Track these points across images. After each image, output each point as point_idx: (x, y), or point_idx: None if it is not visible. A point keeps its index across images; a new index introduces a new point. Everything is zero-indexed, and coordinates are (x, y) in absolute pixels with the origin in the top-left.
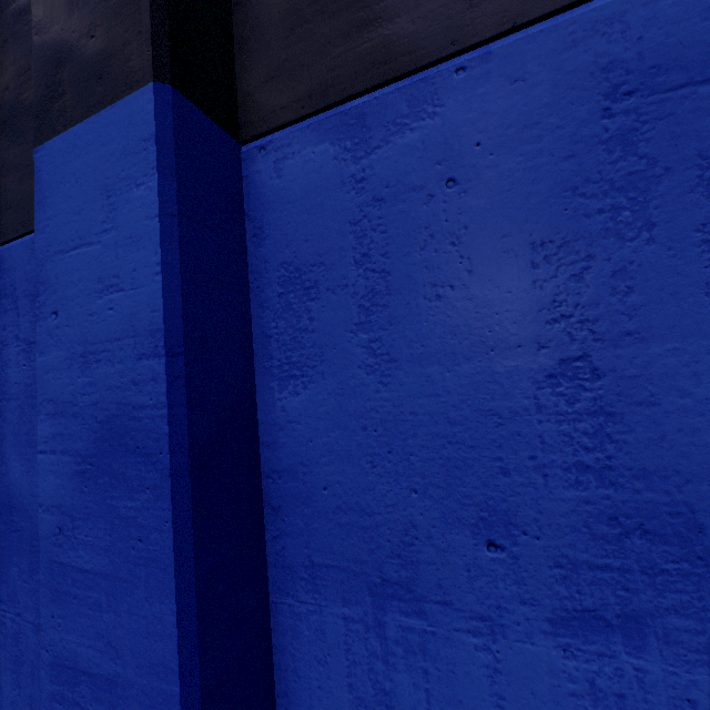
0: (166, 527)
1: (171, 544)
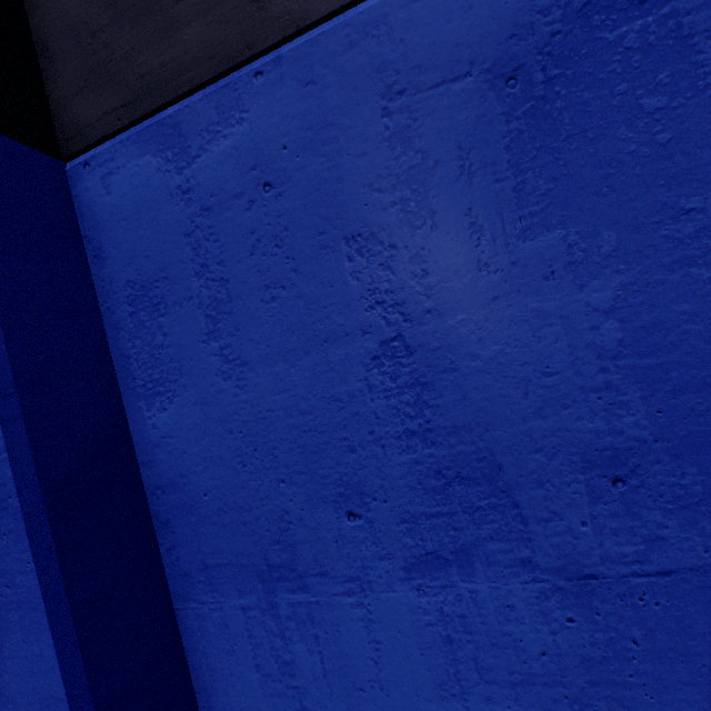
0: (29, 568)
1: (37, 583)
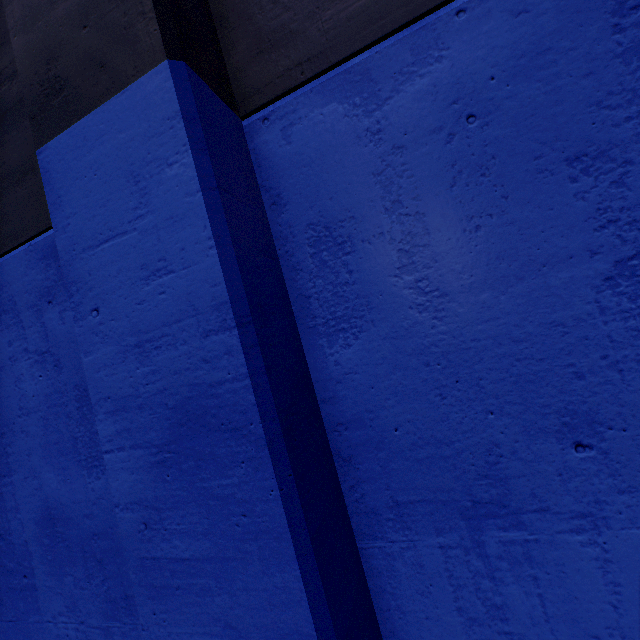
0: (273, 496)
1: (281, 511)
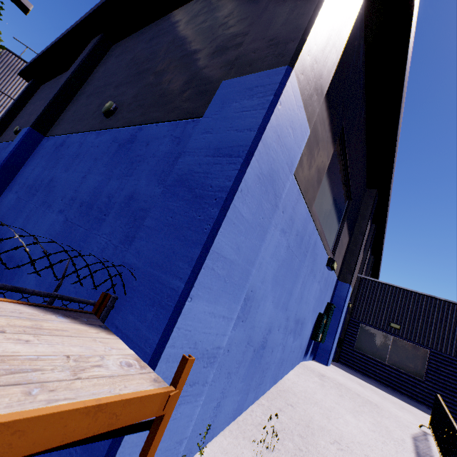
0: None
1: None
